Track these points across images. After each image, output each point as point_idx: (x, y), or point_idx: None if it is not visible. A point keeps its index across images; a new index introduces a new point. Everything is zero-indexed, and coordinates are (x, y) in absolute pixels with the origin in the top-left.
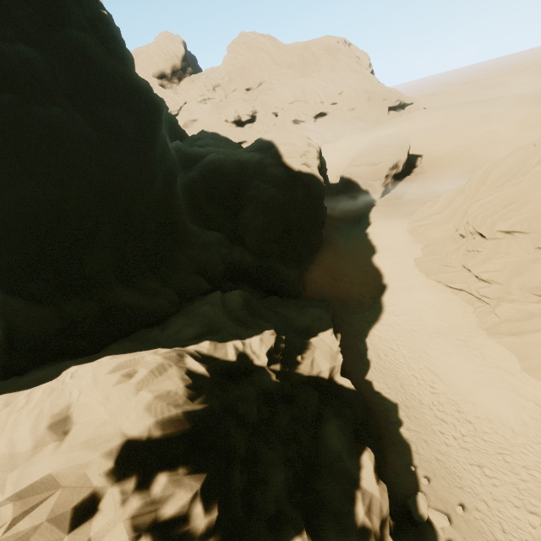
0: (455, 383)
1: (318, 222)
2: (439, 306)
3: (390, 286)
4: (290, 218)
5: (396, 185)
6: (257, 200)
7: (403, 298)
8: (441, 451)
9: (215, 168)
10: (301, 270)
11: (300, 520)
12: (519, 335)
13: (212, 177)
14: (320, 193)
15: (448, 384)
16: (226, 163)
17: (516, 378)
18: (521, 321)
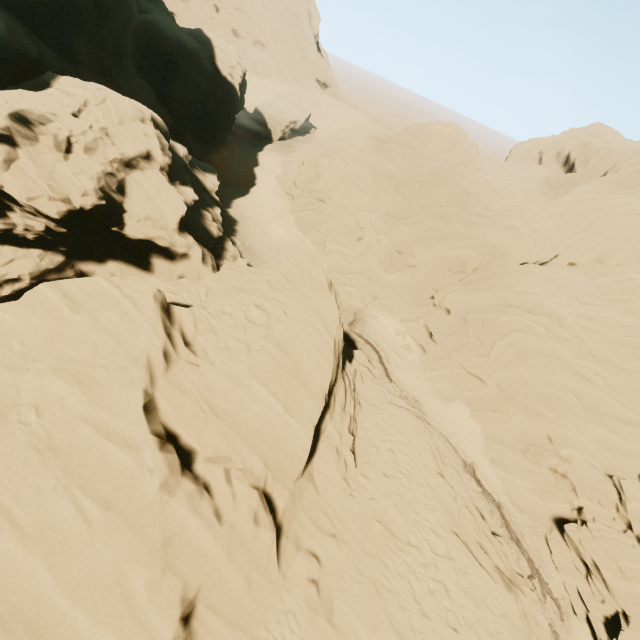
0: (267, 225)
1: (227, 125)
2: (277, 198)
3: (258, 185)
4: (208, 107)
5: (291, 138)
6: (187, 79)
7: (262, 191)
8: (249, 237)
9: (157, 30)
10: (204, 150)
11: (192, 188)
12: (300, 212)
13: (153, 36)
14: (235, 103)
15: (264, 224)
16: (169, 32)
17: (291, 226)
18: (303, 207)
